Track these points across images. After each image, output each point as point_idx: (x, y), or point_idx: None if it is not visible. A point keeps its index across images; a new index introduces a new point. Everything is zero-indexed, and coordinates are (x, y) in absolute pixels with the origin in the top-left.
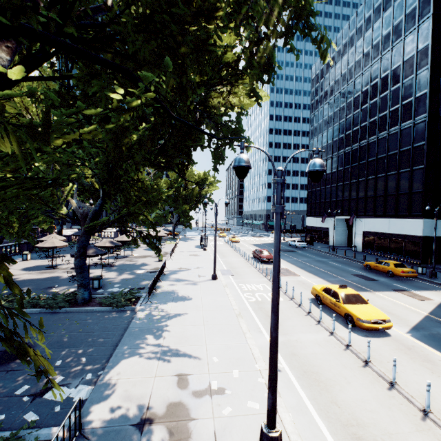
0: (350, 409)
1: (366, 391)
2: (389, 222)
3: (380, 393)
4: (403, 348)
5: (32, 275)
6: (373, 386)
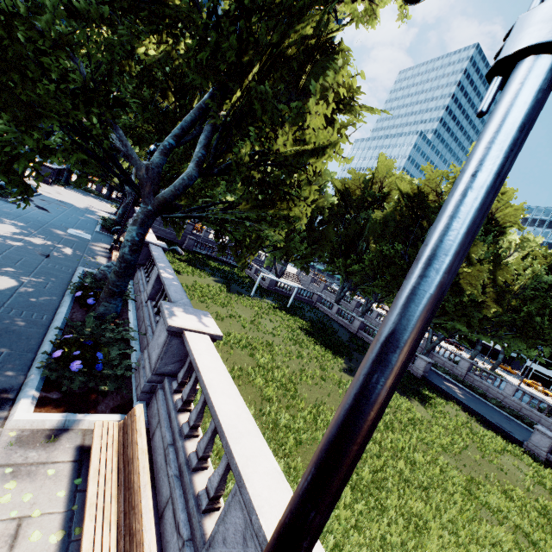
0: None
1: None
2: None
3: None
4: None
5: None
6: None
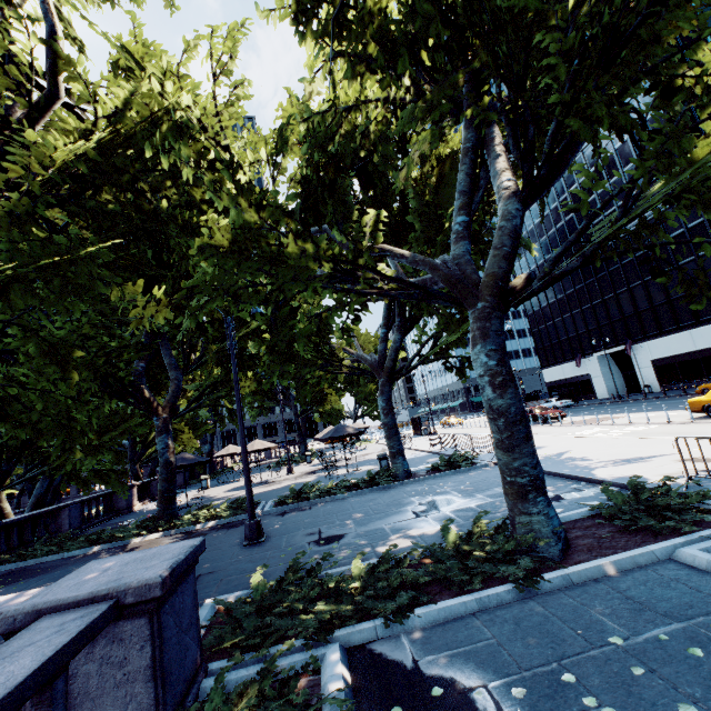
0: None
1: None
2: (691, 335)
3: None
4: None
5: (257, 489)
6: None
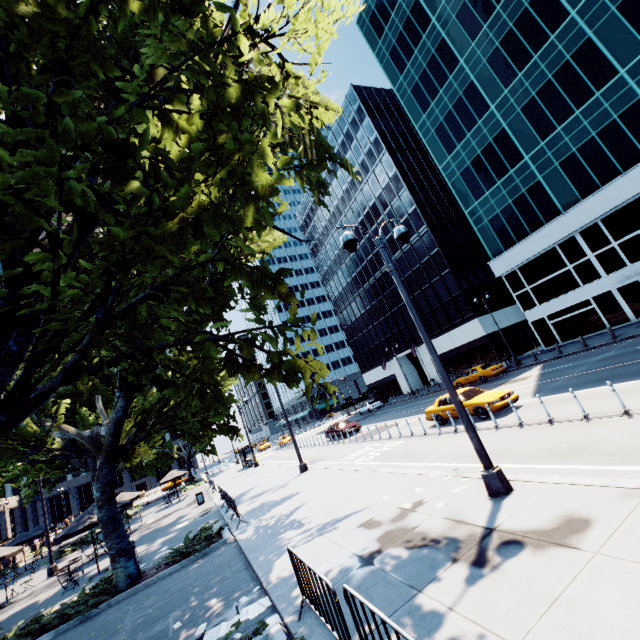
0: (536, 448)
1: (537, 435)
2: (450, 336)
3: (548, 430)
4: (538, 405)
5: None
6: (540, 430)
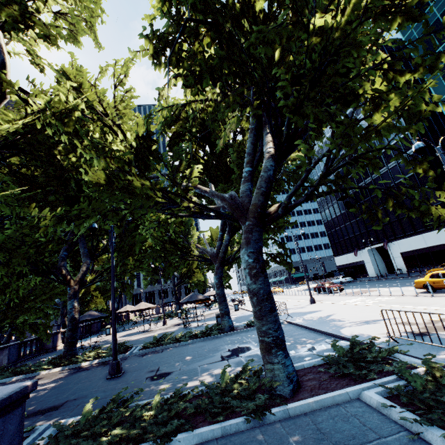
0: None
1: None
2: (423, 237)
3: None
4: None
5: (139, 336)
6: None
